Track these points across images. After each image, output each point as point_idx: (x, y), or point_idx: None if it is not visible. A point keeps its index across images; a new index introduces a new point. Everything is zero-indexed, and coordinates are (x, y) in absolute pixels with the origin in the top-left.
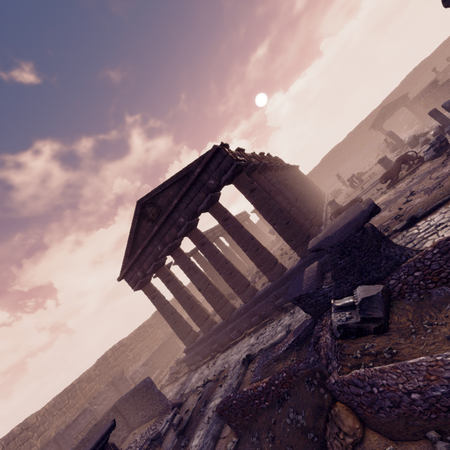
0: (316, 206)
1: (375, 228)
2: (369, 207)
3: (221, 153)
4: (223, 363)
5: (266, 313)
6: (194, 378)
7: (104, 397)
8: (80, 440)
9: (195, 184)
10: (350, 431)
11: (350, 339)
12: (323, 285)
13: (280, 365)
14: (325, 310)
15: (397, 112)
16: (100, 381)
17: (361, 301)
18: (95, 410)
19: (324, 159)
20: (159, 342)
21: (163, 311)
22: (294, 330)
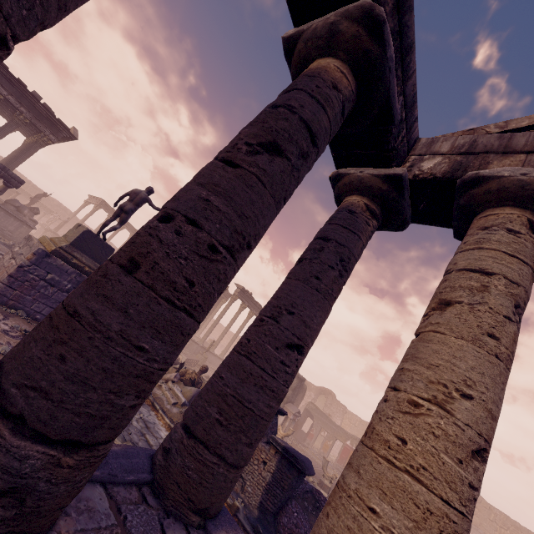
0: None
1: None
2: None
3: None
4: None
5: None
6: None
7: None
8: None
9: None
10: None
11: None
12: None
13: None
14: None
15: None
16: None
17: None
18: None
19: None
20: None
21: None
22: None
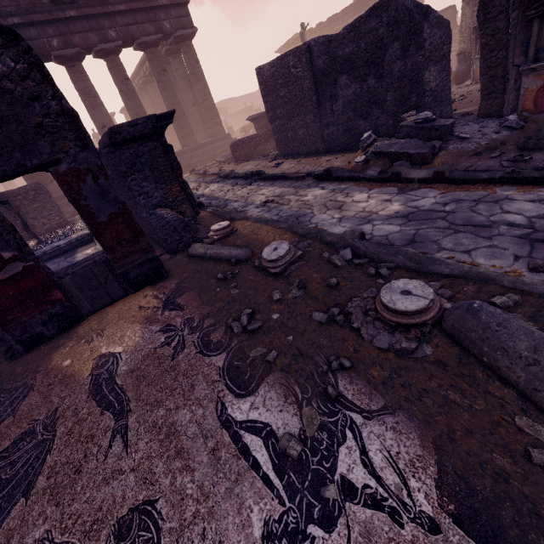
0: None
1: None
2: None
3: (186, 9)
4: None
5: None
6: None
7: None
8: None
9: (148, 12)
10: None
11: None
12: None
13: None
14: None
15: None
16: None
17: None
18: None
19: None
20: None
21: None
22: None
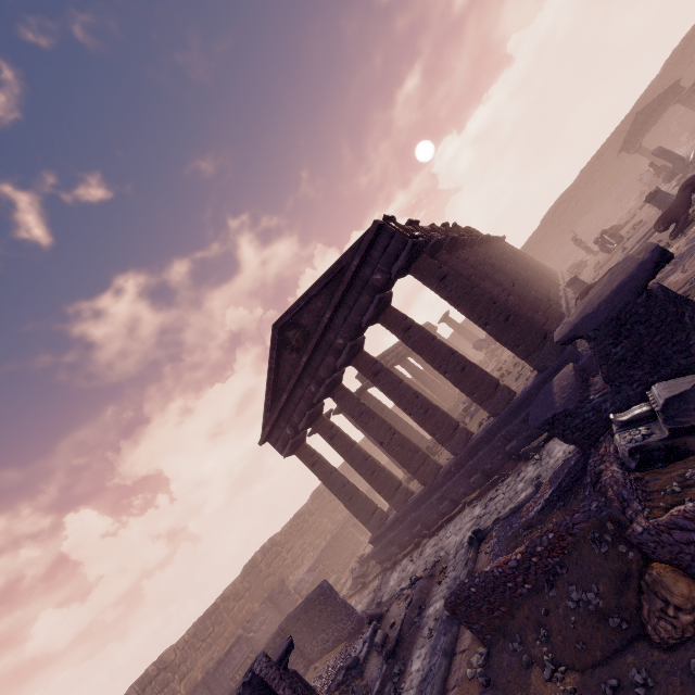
0: (547, 291)
1: (667, 289)
2: (652, 253)
3: (385, 231)
4: (436, 550)
5: (492, 468)
6: (392, 580)
7: (261, 620)
8: (241, 678)
9: (354, 285)
10: (685, 603)
11: (655, 469)
12: (589, 395)
13: (535, 534)
14: (601, 433)
15: (664, 116)
16: (251, 598)
17: (665, 403)
18: (252, 639)
19: (546, 219)
20: (326, 537)
21: (330, 483)
22: (550, 477)
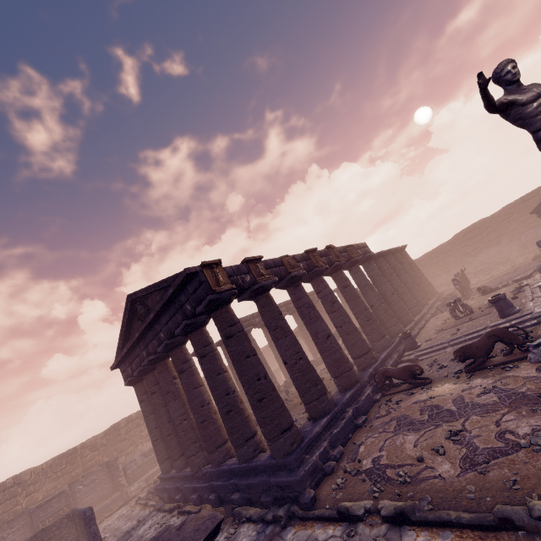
0: (382, 335)
1: None
2: None
3: (198, 277)
4: None
5: (224, 498)
6: (144, 527)
7: (93, 478)
8: None
9: (175, 301)
10: None
11: None
12: None
13: None
14: None
15: None
16: (104, 452)
17: None
18: (79, 490)
19: (457, 237)
20: None
21: (147, 421)
22: None
